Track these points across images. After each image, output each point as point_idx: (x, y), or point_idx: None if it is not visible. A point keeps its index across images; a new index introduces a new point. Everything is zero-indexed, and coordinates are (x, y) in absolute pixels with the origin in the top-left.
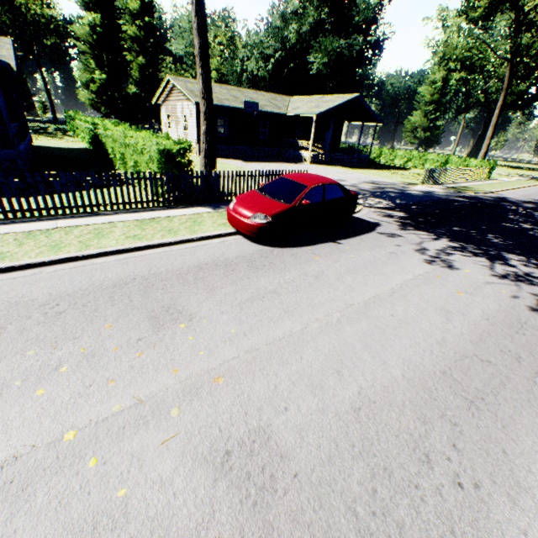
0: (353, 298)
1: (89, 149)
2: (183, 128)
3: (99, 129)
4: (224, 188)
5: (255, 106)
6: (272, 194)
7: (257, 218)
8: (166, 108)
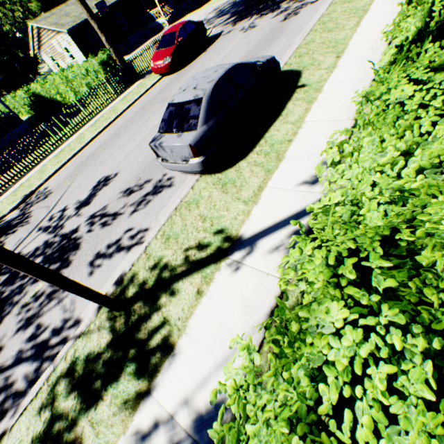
0: (217, 61)
1: (32, 116)
2: (71, 59)
3: (34, 91)
4: (139, 67)
5: (104, 4)
6: (165, 47)
7: (166, 61)
8: (46, 53)
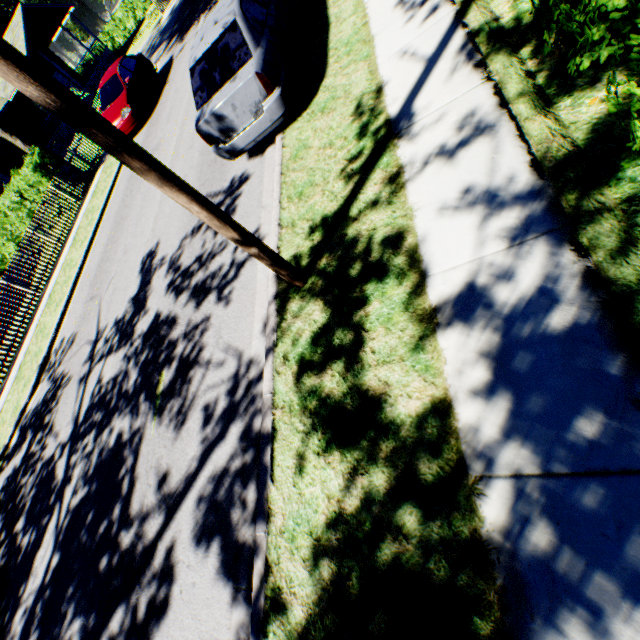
0: None
1: None
2: None
3: None
4: (88, 155)
5: None
6: (112, 101)
7: (126, 115)
8: None
